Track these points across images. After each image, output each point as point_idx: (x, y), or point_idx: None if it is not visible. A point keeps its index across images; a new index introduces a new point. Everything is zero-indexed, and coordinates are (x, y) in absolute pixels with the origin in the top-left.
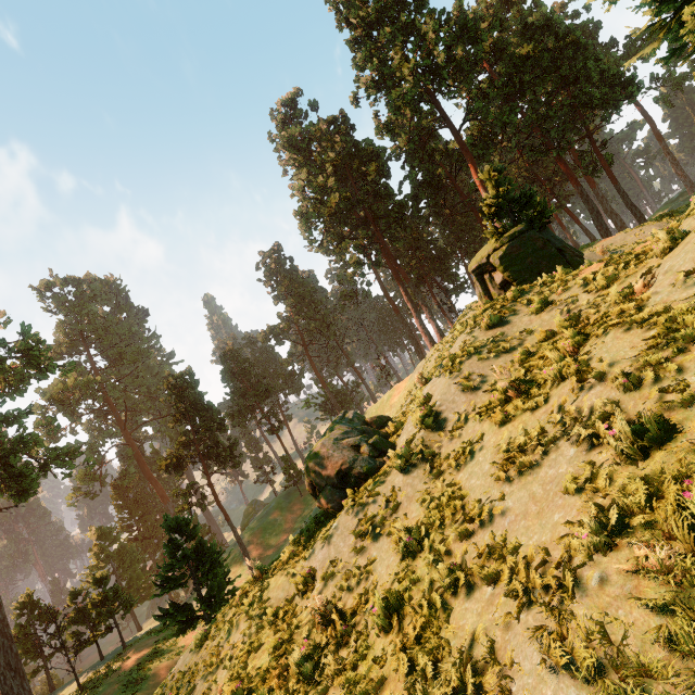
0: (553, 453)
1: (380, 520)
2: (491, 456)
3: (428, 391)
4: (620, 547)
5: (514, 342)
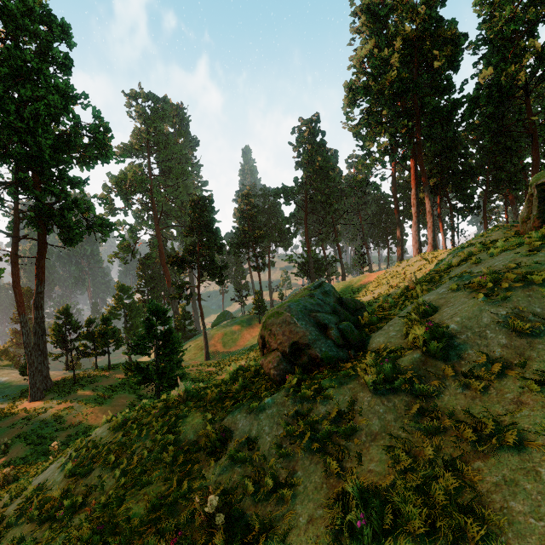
0: None
1: (322, 435)
2: None
3: (431, 301)
4: None
5: None
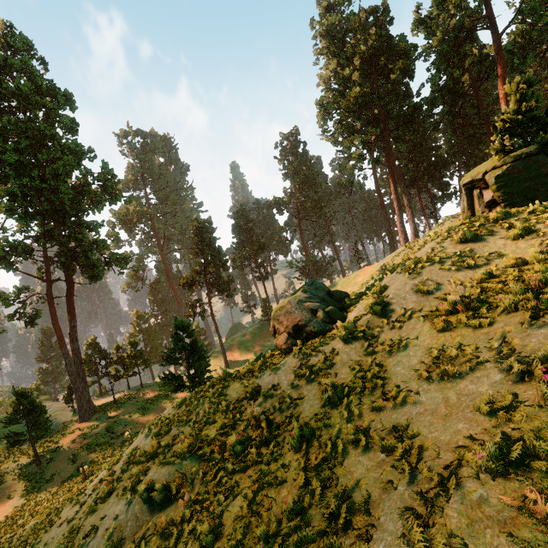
0: (479, 371)
1: (316, 371)
2: (421, 354)
3: (386, 283)
4: (511, 479)
5: (480, 261)
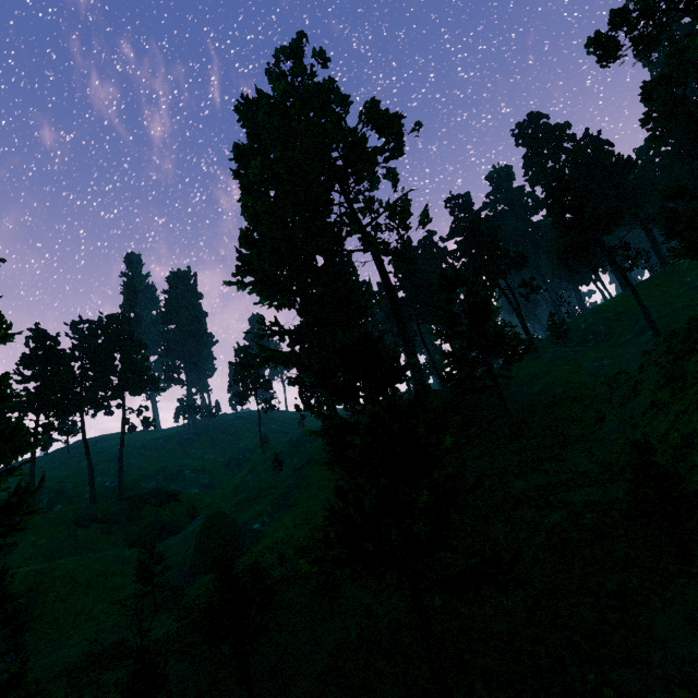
0: None
1: None
2: None
3: None
4: None
5: None
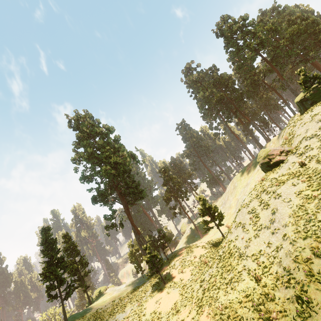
0: None
1: (305, 150)
2: None
3: (299, 131)
4: None
5: None
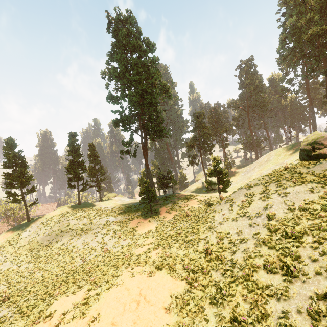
0: None
1: None
2: None
3: None
4: None
5: None
